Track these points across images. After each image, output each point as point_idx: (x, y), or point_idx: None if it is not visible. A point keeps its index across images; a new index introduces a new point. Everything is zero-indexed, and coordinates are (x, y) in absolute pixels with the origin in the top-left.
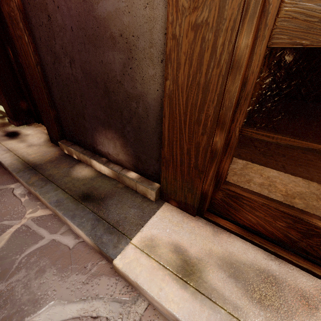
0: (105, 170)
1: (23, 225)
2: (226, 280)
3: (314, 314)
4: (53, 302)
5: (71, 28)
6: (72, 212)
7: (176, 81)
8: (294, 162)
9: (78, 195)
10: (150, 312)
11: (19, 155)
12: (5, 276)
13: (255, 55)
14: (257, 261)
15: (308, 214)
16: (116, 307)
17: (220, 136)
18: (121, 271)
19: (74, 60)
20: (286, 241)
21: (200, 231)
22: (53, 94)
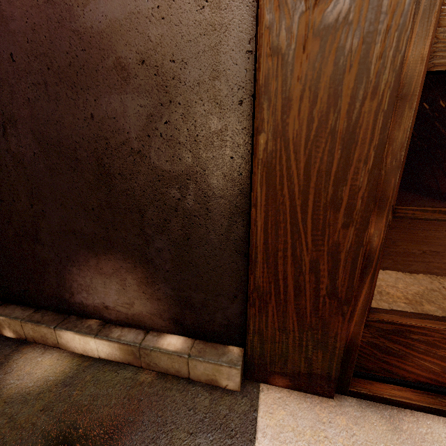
0: (98, 349)
1: None
2: None
3: None
4: None
5: (11, 57)
6: None
7: (281, 132)
8: None
9: None
10: None
11: None
12: None
13: None
14: None
15: None
16: None
17: (378, 224)
18: None
19: (15, 121)
20: None
21: (366, 432)
22: None
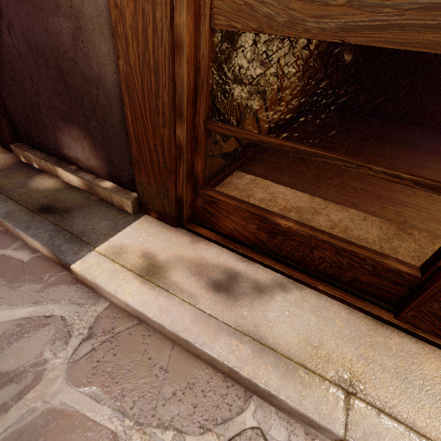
0: (74, 181)
1: None
2: (189, 277)
3: (262, 297)
4: (0, 307)
5: None
6: (26, 224)
7: (128, 60)
8: (310, 180)
9: (36, 207)
10: (110, 310)
11: None
12: None
13: (201, 36)
14: (226, 263)
15: (273, 214)
16: (73, 308)
17: (181, 128)
18: (79, 274)
19: (13, 25)
20: (259, 244)
21: (177, 240)
22: None
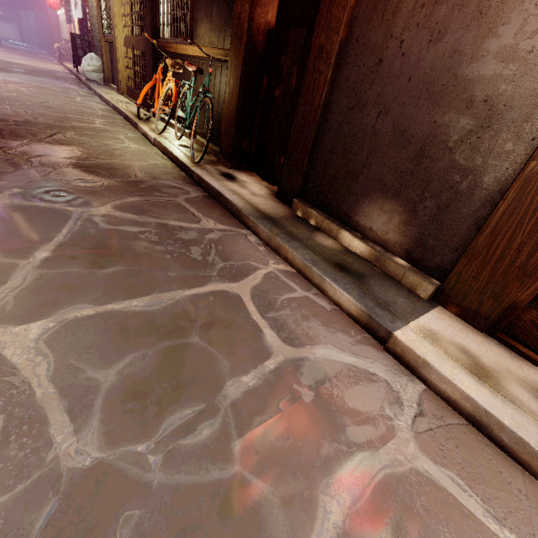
0: (357, 247)
1: (271, 272)
2: (531, 398)
3: None
4: (327, 345)
5: (409, 79)
6: (332, 275)
7: None
8: None
9: (332, 263)
10: (429, 394)
11: (247, 201)
12: (273, 307)
13: None
14: None
15: None
16: (391, 375)
17: None
18: (403, 344)
19: (388, 112)
20: None
21: (492, 348)
22: (322, 142)
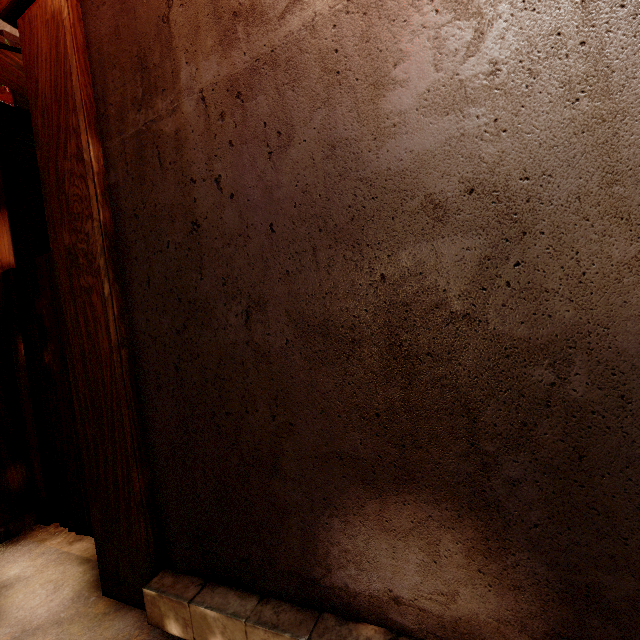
0: None
1: None
2: None
3: None
4: None
5: (270, 228)
6: None
7: None
8: None
9: None
10: None
11: None
12: None
13: None
14: None
15: None
16: None
17: None
18: None
19: (264, 303)
20: None
21: None
22: (155, 416)
